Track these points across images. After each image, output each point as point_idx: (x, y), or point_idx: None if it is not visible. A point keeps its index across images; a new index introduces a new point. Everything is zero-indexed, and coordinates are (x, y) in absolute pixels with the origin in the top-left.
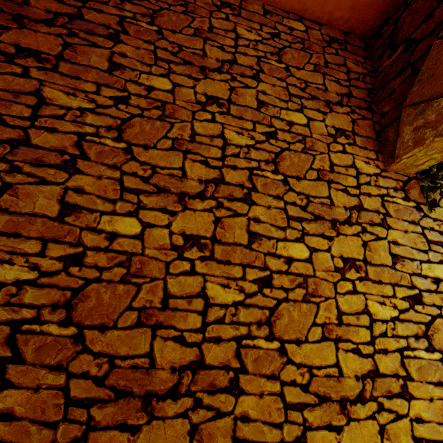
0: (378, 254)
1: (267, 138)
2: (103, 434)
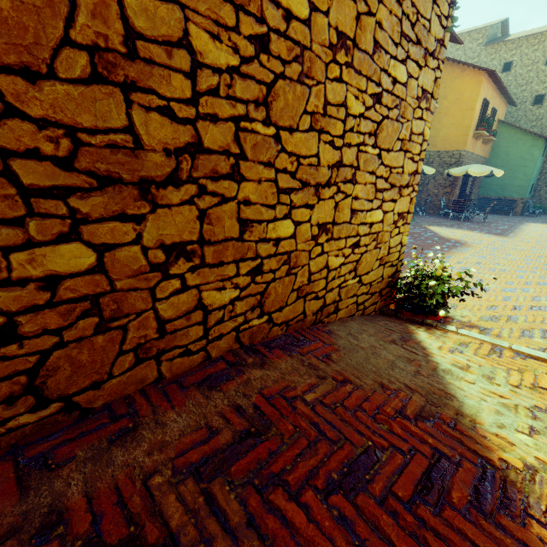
0: (365, 36)
1: None
2: (100, 227)
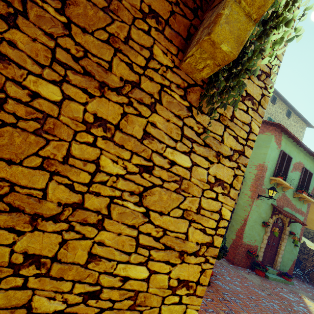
0: (132, 126)
1: None
2: None
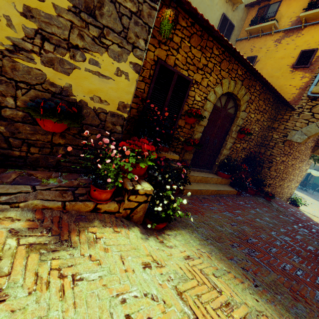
0: (301, 165)
1: (305, 149)
2: (279, 182)
